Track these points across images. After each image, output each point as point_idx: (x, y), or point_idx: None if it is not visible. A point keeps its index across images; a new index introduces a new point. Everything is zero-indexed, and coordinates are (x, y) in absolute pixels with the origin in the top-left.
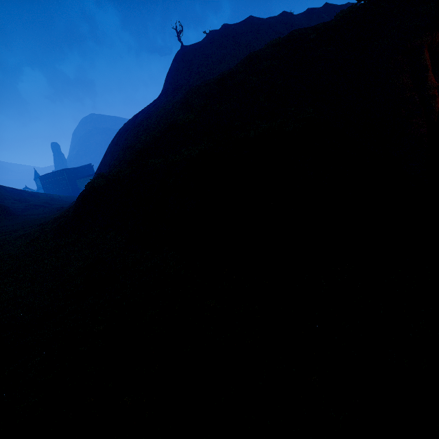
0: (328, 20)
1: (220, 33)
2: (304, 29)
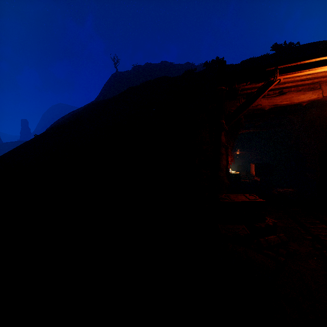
0: None
1: (143, 68)
2: (167, 77)
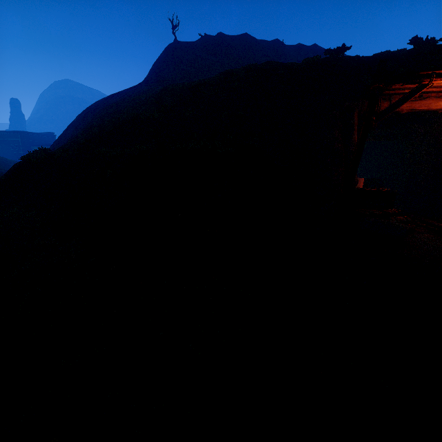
0: None
1: (214, 40)
2: (277, 63)
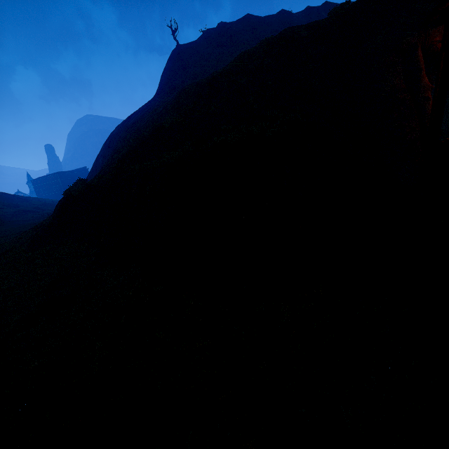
0: None
1: (216, 32)
2: (297, 27)
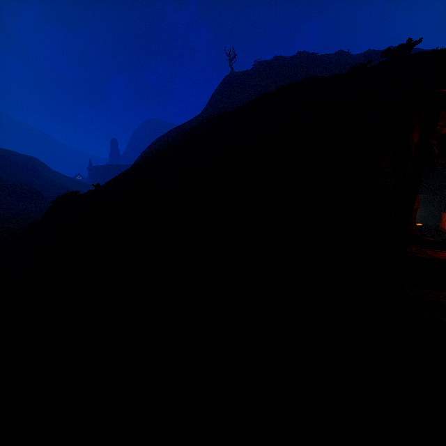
0: None
1: (269, 65)
2: (318, 78)
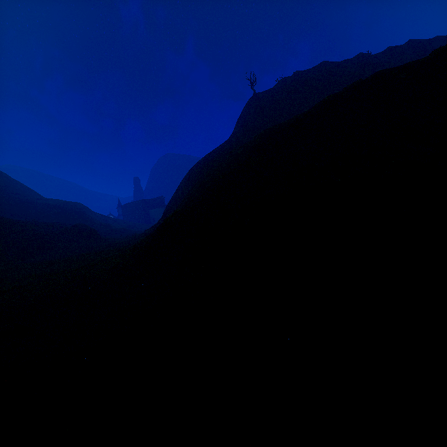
0: (412, 55)
1: (292, 80)
2: (390, 69)
